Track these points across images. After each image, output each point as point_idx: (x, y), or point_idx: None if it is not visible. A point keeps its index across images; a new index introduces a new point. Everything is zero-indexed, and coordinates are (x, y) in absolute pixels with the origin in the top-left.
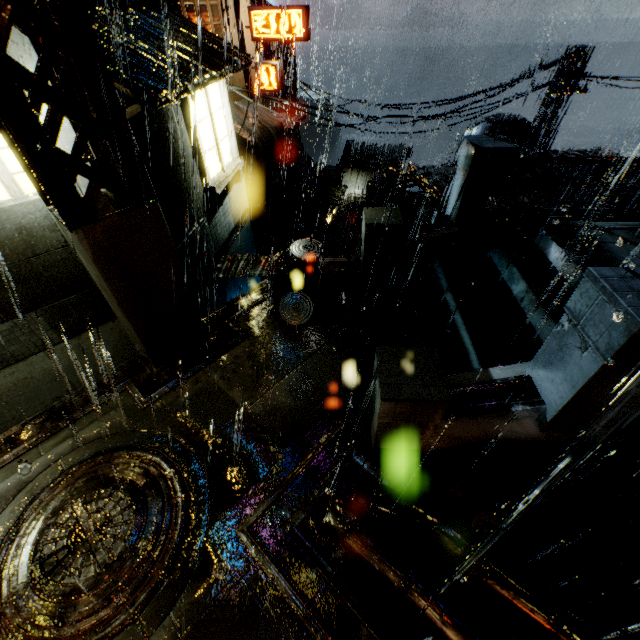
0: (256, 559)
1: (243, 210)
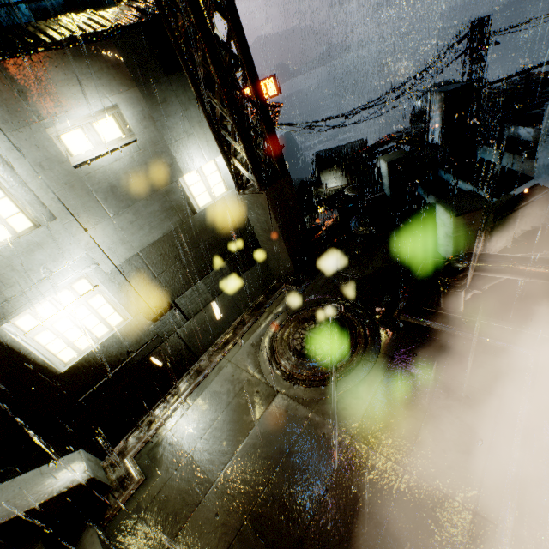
0: (413, 322)
1: None
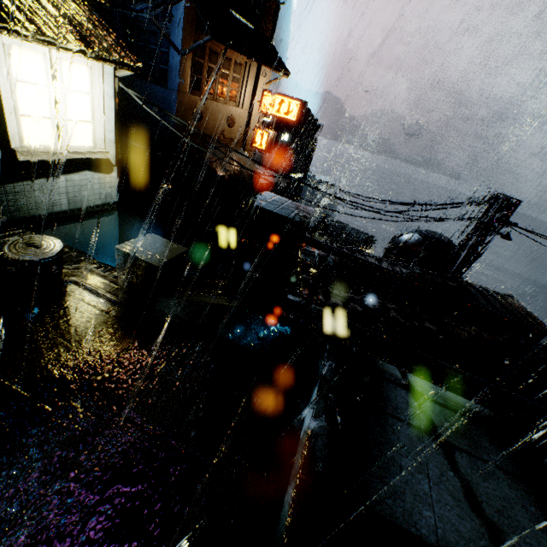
0: None
1: (100, 201)
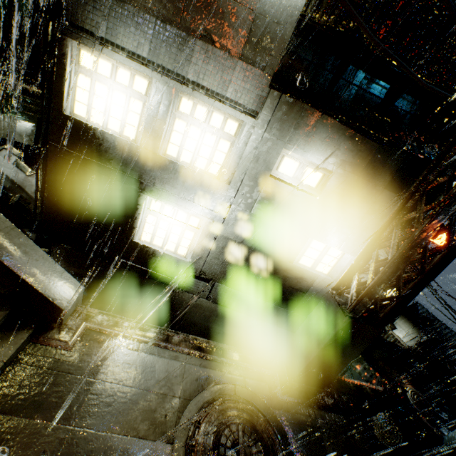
0: None
1: None
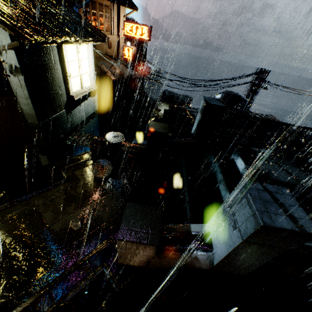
0: None
1: (93, 111)
